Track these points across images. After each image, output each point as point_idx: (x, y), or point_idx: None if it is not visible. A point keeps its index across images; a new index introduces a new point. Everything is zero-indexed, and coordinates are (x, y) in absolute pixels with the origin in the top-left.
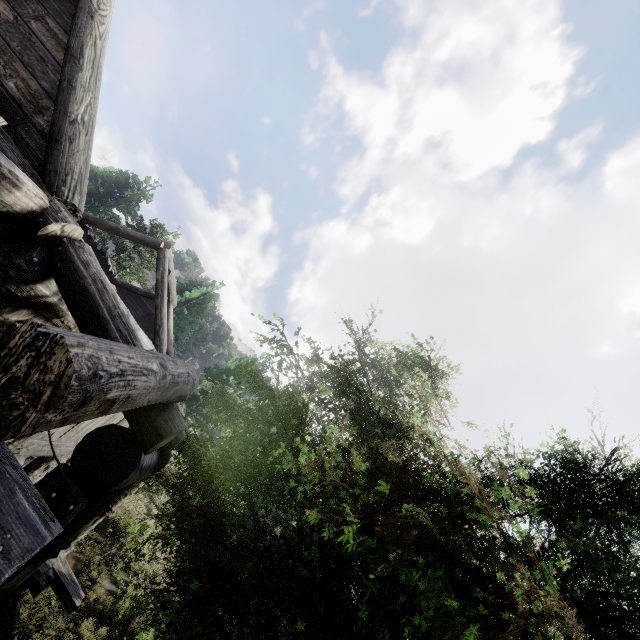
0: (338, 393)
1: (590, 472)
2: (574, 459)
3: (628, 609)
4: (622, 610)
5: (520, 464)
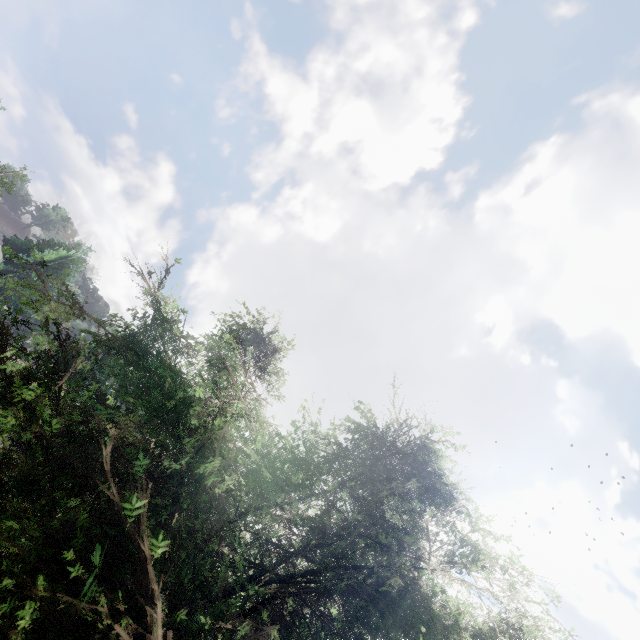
0: (125, 360)
1: (381, 444)
2: (371, 432)
3: (386, 576)
4: (383, 577)
5: (323, 439)
